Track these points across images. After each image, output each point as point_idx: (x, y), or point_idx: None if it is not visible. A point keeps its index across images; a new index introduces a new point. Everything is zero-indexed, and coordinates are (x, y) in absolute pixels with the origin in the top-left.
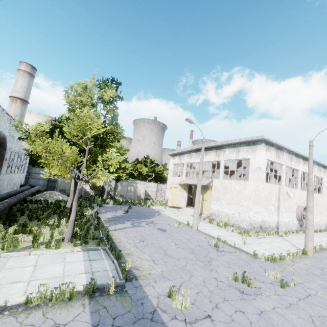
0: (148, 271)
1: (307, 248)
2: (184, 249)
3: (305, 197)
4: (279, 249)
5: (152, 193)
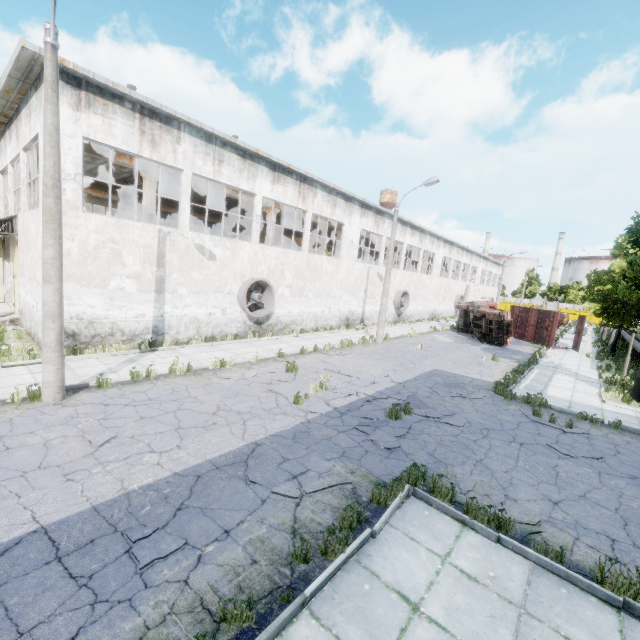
0: None
1: (42, 382)
2: None
3: (276, 261)
4: None
5: None
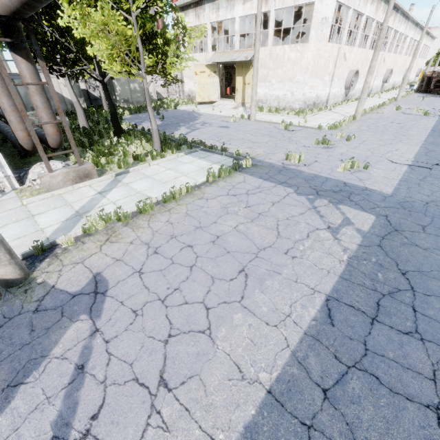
0: (255, 153)
1: (357, 113)
2: (262, 136)
3: (359, 57)
4: (333, 120)
5: (161, 90)
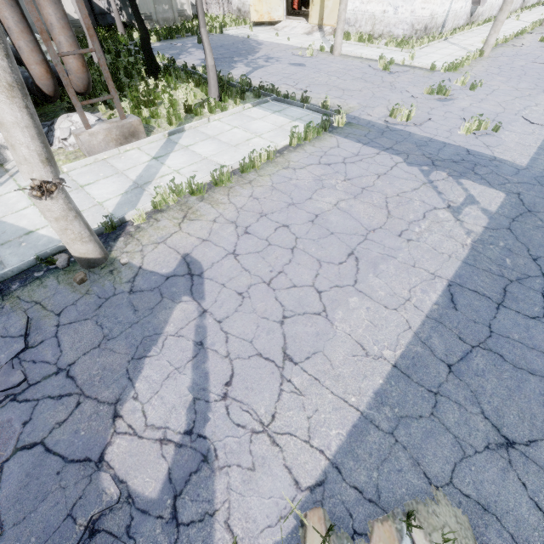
0: (347, 106)
1: (487, 45)
2: (353, 80)
3: None
4: (451, 56)
5: None
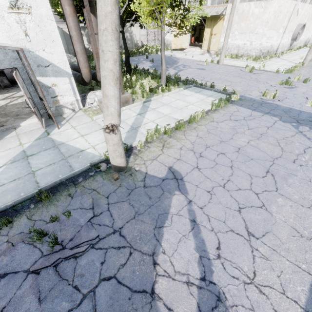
0: (235, 90)
1: (306, 60)
2: (234, 77)
3: (307, 12)
4: (285, 65)
5: (142, 38)
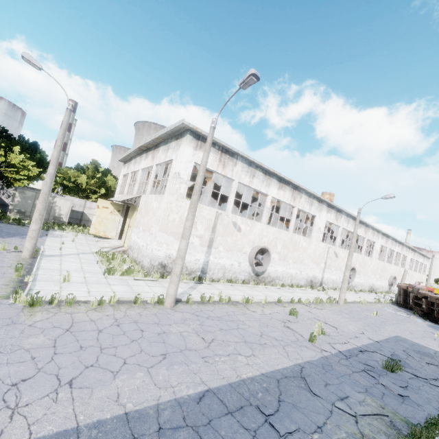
0: None
1: (166, 294)
2: None
3: (273, 236)
4: (132, 294)
5: None
